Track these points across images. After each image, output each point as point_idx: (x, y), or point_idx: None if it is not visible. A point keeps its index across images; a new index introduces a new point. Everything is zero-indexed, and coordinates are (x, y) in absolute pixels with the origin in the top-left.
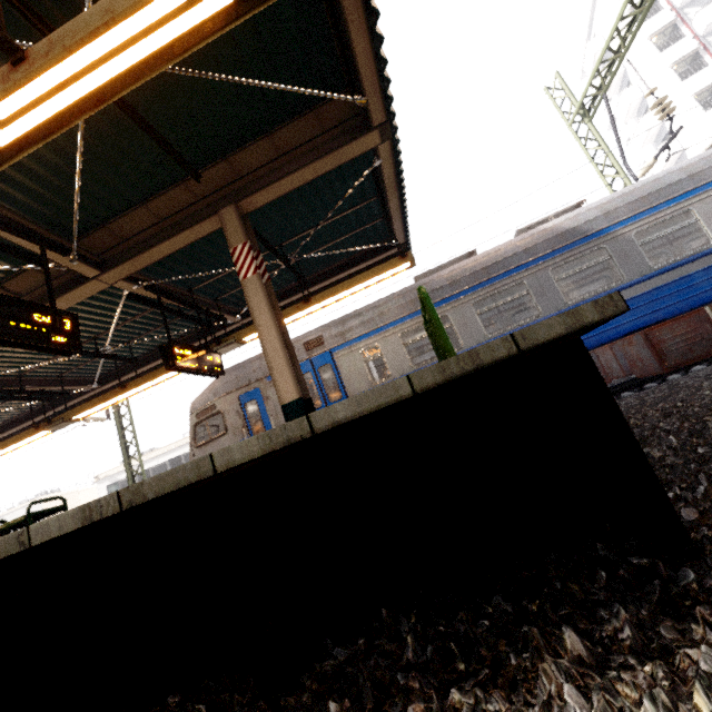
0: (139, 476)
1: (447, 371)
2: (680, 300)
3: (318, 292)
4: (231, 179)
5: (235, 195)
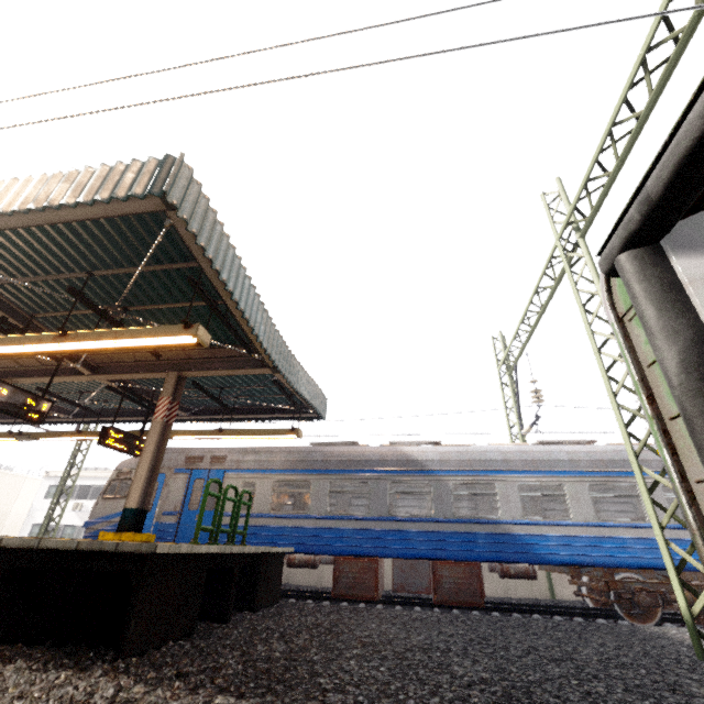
0: (81, 489)
1: (91, 546)
2: (461, 550)
3: (251, 419)
4: (185, 358)
5: (185, 365)
